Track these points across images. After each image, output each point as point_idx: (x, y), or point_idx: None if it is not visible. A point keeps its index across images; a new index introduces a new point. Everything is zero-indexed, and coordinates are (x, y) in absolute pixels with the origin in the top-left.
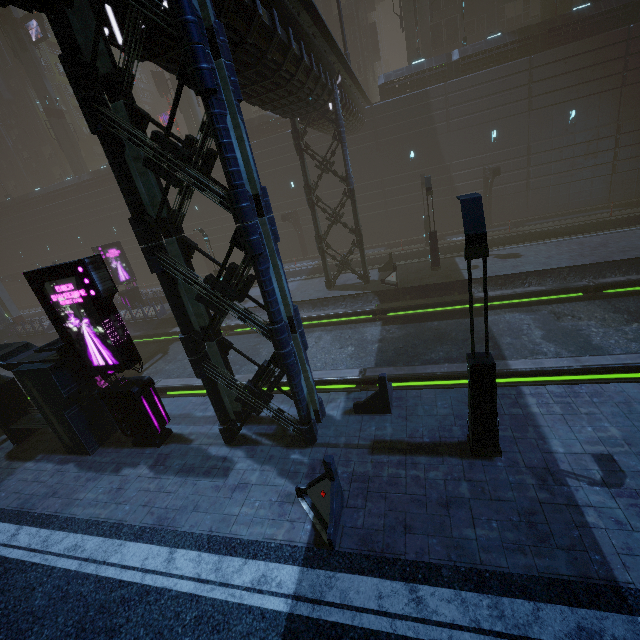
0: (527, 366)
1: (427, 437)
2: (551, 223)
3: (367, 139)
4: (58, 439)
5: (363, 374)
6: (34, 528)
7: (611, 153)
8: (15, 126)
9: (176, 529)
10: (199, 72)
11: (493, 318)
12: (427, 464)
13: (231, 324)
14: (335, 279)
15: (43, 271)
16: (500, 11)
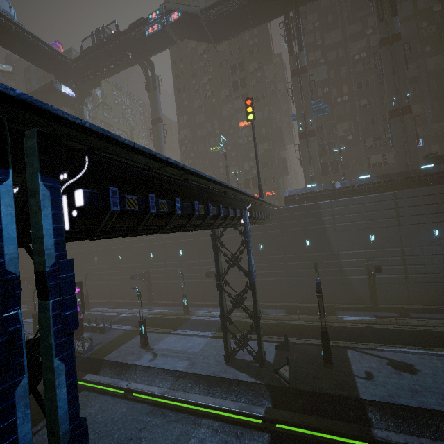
0: None
1: None
2: (437, 321)
3: (274, 228)
4: None
5: None
6: None
7: None
8: None
9: None
10: None
11: None
12: None
13: (131, 388)
14: (233, 355)
15: None
16: (366, 159)
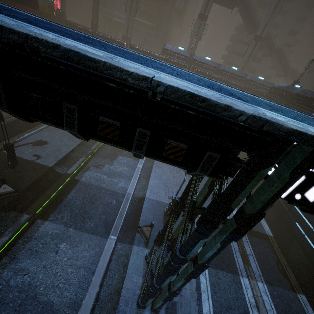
0: (132, 190)
1: (161, 224)
2: None
3: None
4: None
5: (115, 238)
6: None
7: None
8: None
9: None
10: None
11: (84, 179)
12: None
13: None
14: None
15: None
16: None
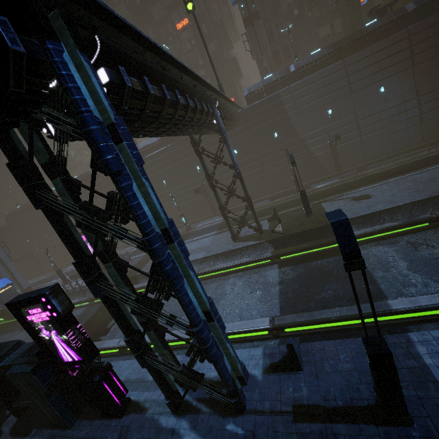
0: (405, 305)
1: (339, 399)
2: (385, 165)
3: (243, 130)
4: (45, 418)
5: (272, 323)
6: None
7: (416, 109)
8: None
9: None
10: (105, 162)
11: (363, 253)
12: (346, 435)
13: None
14: (238, 234)
15: (18, 302)
16: (315, 34)
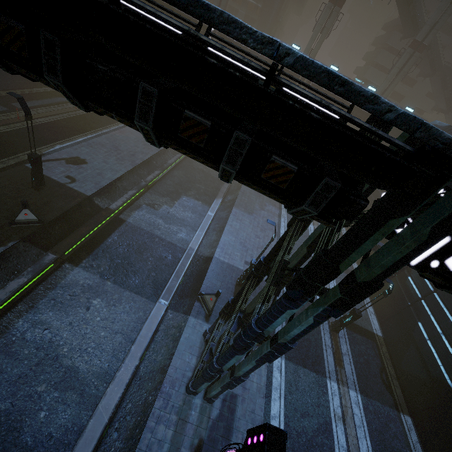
0: (196, 244)
1: (231, 296)
2: (43, 110)
3: None
4: None
5: (166, 303)
6: None
7: None
8: None
9: (263, 420)
10: None
11: (132, 220)
12: None
13: None
14: None
15: None
16: None
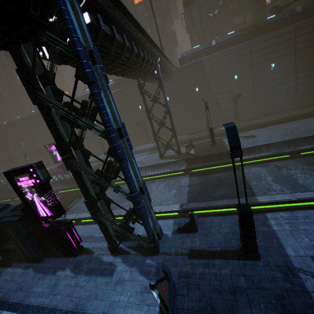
0: (267, 200)
1: (218, 247)
2: (268, 118)
3: (174, 84)
4: (23, 255)
5: (181, 207)
6: (9, 312)
7: (294, 82)
8: (7, 88)
9: (85, 312)
10: (85, 74)
11: (245, 170)
12: (220, 265)
13: (113, 180)
14: (164, 153)
15: (12, 171)
16: (232, 21)
